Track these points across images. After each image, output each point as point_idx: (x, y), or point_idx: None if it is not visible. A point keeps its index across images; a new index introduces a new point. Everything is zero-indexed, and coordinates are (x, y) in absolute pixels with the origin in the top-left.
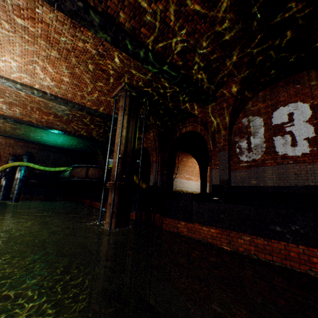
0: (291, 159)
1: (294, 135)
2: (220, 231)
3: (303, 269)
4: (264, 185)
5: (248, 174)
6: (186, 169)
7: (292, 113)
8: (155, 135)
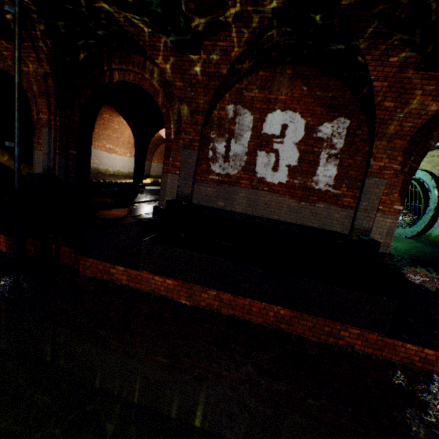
0: (267, 186)
1: (280, 157)
2: (181, 283)
3: (260, 321)
4: (232, 210)
5: (217, 192)
6: (108, 133)
7: (287, 125)
8: (47, 62)
